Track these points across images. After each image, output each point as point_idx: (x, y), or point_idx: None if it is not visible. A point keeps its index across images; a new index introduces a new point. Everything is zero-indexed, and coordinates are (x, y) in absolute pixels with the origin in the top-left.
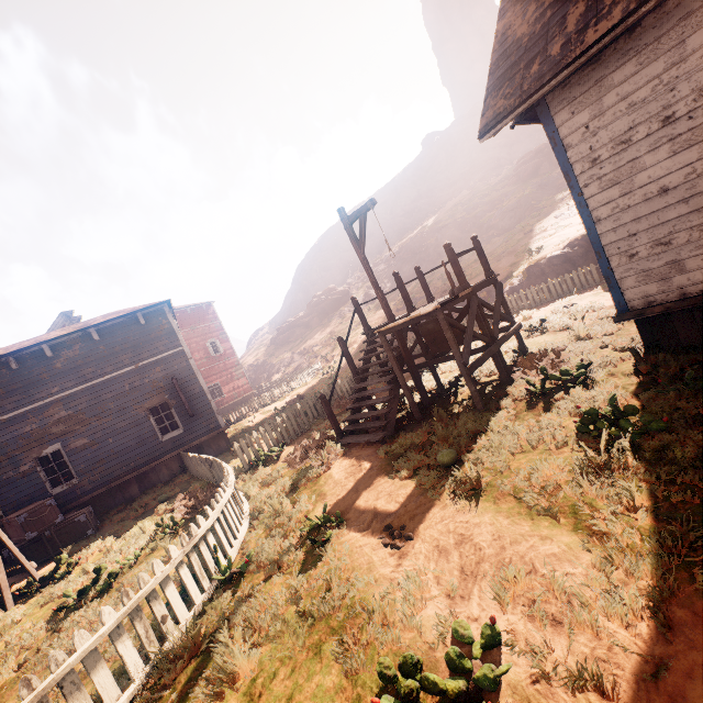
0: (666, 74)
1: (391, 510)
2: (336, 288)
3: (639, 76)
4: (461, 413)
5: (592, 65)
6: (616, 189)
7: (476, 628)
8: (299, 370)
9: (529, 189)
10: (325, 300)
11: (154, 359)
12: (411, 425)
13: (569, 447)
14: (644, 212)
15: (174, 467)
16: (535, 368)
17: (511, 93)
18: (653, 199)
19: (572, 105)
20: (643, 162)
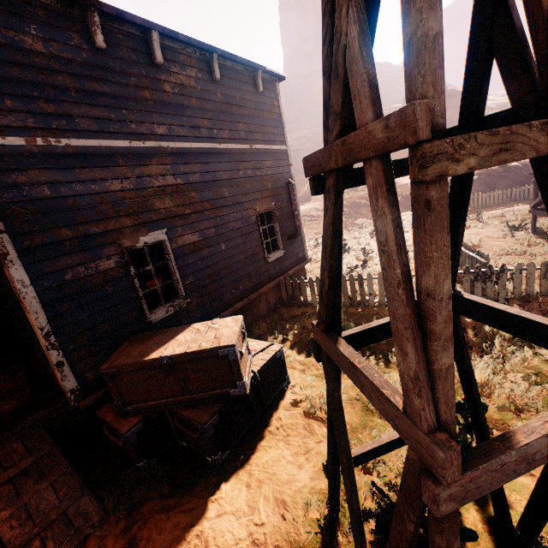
0: None
1: None
2: None
3: None
4: None
5: None
6: None
7: None
8: None
9: None
10: None
11: (265, 147)
12: None
13: None
14: None
15: (270, 299)
16: None
17: None
18: None
19: None
20: None
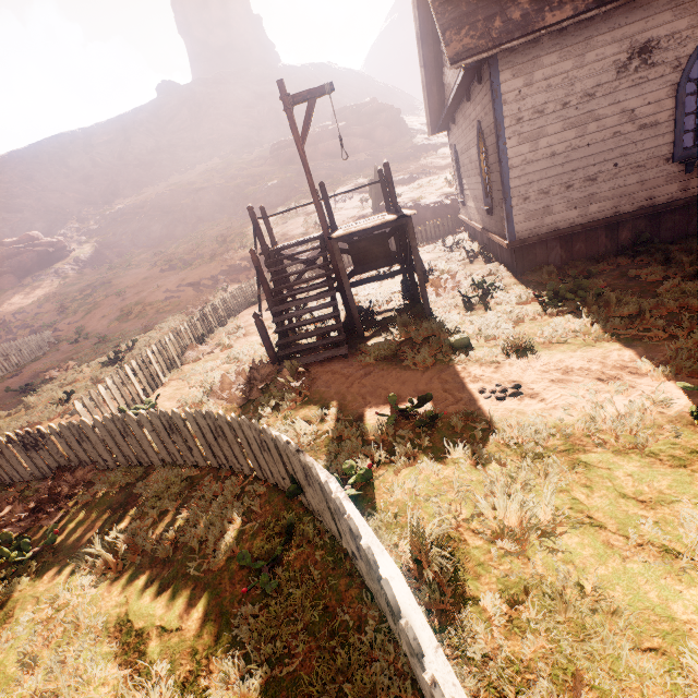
0: (571, 72)
1: (458, 383)
2: (42, 237)
3: (558, 67)
4: (412, 321)
5: (534, 43)
6: (527, 146)
7: (665, 394)
8: (3, 345)
9: (291, 173)
10: (26, 251)
11: None
12: (356, 341)
13: (548, 316)
14: (539, 168)
15: None
16: (444, 287)
17: (478, 36)
18: (546, 159)
19: (514, 70)
20: (546, 130)
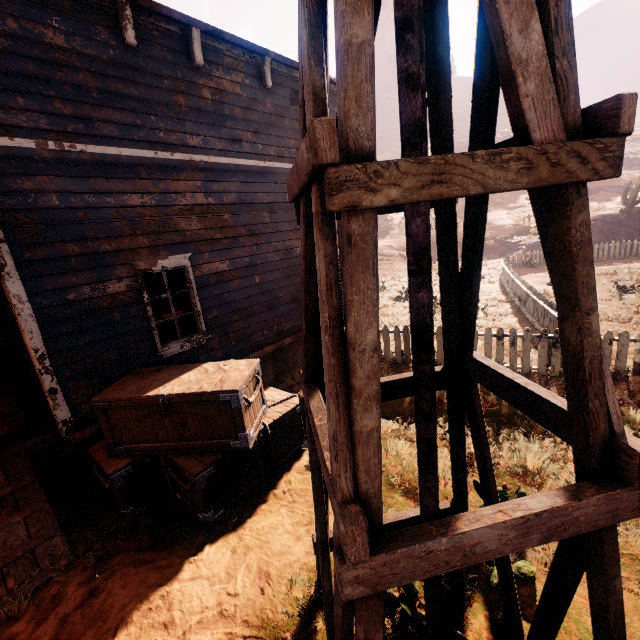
0: None
1: None
2: None
3: None
4: None
5: None
6: None
7: None
8: None
9: None
10: None
11: None
12: None
13: None
14: None
15: None
16: None
17: None
18: None
19: None
20: None
